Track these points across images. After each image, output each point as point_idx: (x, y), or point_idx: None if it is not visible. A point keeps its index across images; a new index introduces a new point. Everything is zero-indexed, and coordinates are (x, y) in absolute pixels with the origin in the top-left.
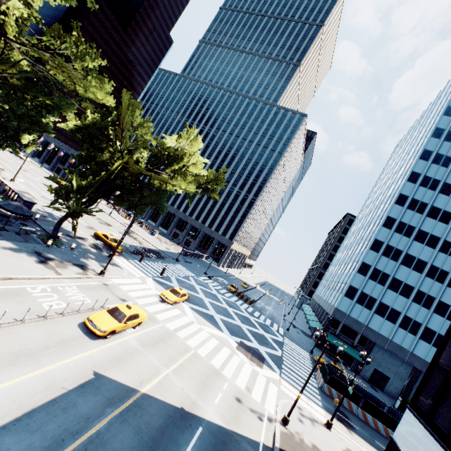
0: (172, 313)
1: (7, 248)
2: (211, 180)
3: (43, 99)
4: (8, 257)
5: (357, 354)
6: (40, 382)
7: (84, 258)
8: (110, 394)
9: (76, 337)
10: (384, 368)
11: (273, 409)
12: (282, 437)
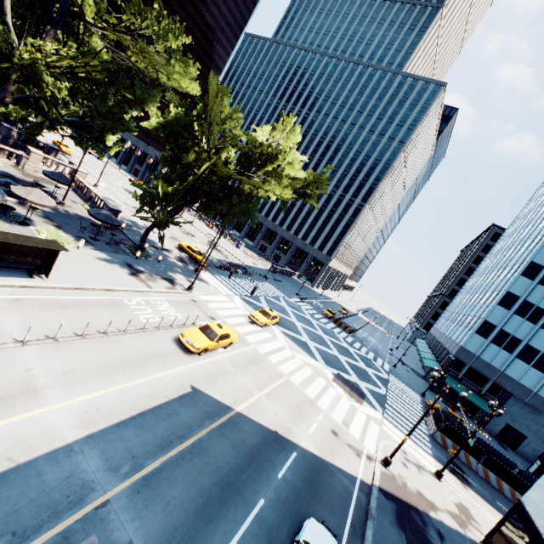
0: (262, 336)
1: (102, 259)
2: (310, 184)
3: (125, 92)
4: (104, 268)
5: (485, 404)
6: (146, 388)
7: (171, 271)
8: (208, 408)
9: (172, 352)
10: (520, 425)
11: (372, 448)
12: (382, 477)
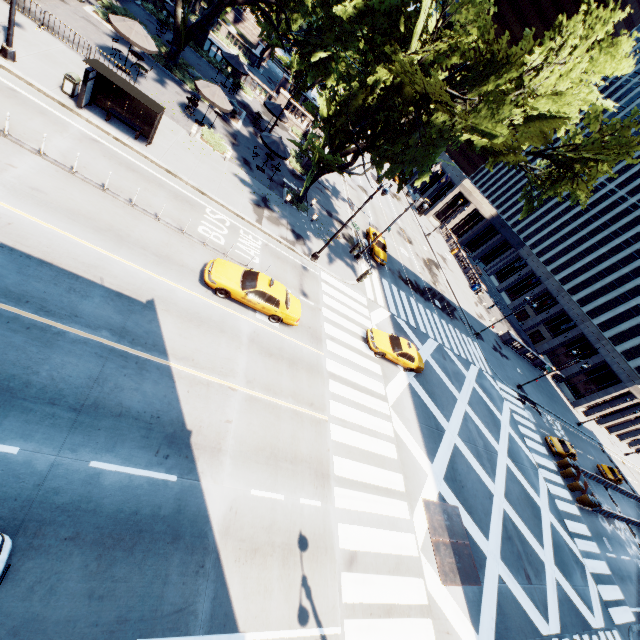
0: (361, 361)
1: (239, 178)
2: (584, 141)
3: None
4: (228, 183)
5: None
6: (93, 258)
7: (315, 235)
8: (133, 328)
9: (186, 267)
10: None
11: None
12: None
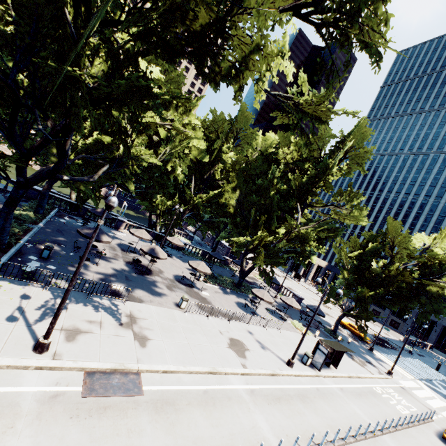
0: None
1: None
2: None
3: (327, 234)
4: None
5: None
6: None
7: (362, 353)
8: None
9: None
10: None
11: None
12: None
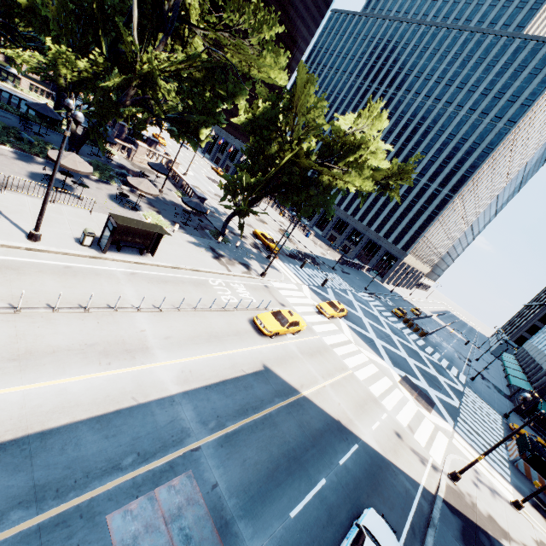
0: (328, 327)
1: (191, 242)
2: (393, 174)
3: (219, 88)
4: (193, 251)
5: None
6: (227, 361)
7: (246, 257)
8: (277, 387)
9: (247, 331)
10: None
11: (439, 459)
12: (448, 490)
